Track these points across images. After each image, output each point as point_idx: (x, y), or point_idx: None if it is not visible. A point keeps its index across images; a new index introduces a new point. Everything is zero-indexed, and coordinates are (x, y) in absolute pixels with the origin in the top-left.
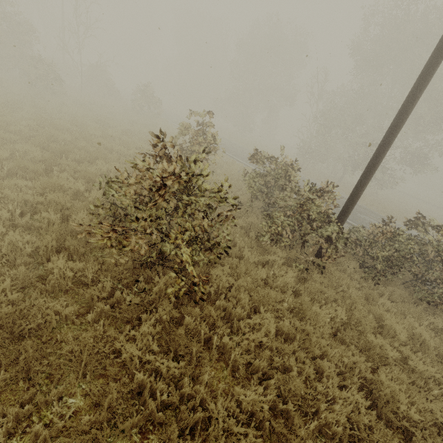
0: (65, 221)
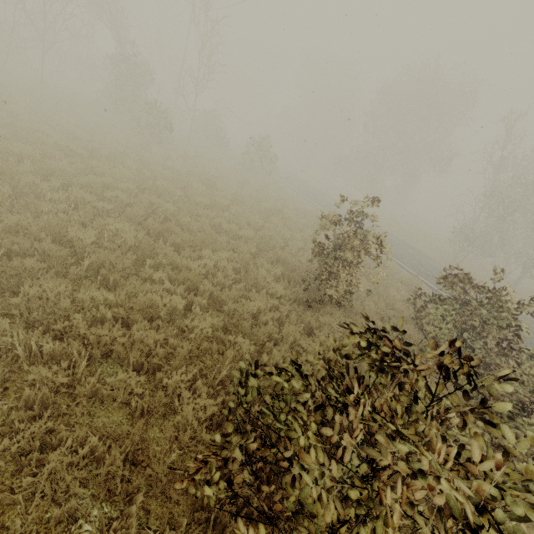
0: (149, 373)
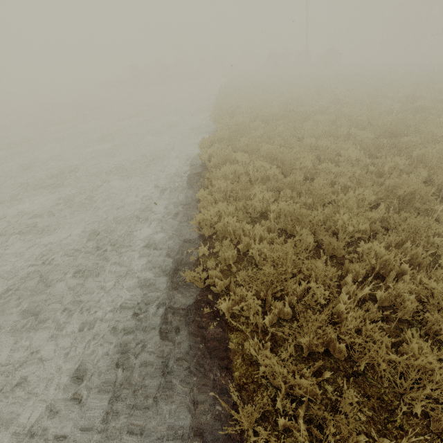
0: None
